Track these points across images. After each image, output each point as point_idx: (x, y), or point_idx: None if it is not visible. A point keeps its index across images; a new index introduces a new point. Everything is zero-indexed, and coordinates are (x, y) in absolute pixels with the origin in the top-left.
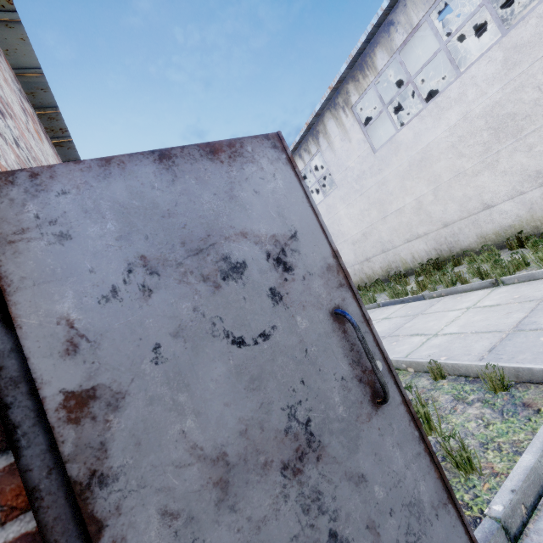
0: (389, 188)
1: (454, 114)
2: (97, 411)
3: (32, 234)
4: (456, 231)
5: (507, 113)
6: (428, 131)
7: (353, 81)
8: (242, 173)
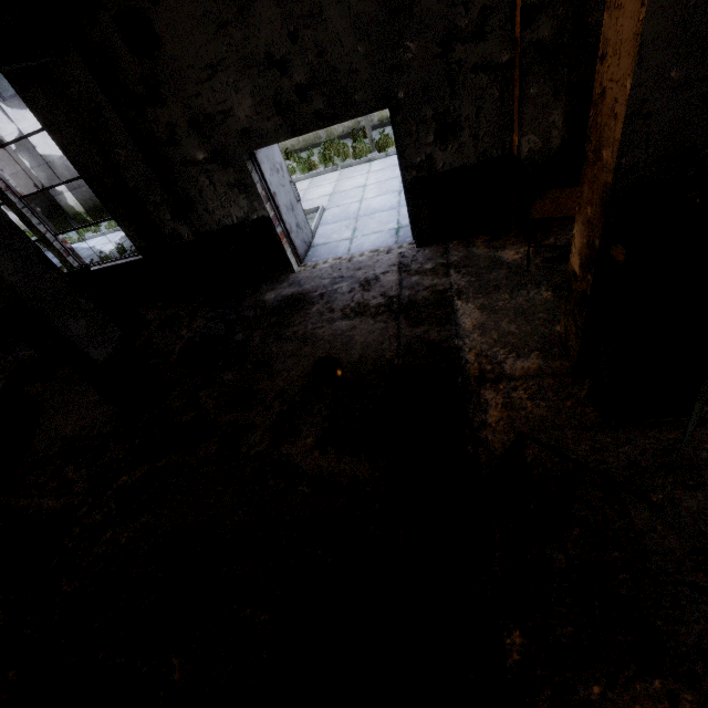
0: None
1: None
2: (276, 196)
3: (262, 162)
4: None
5: None
6: None
7: None
8: (273, 145)
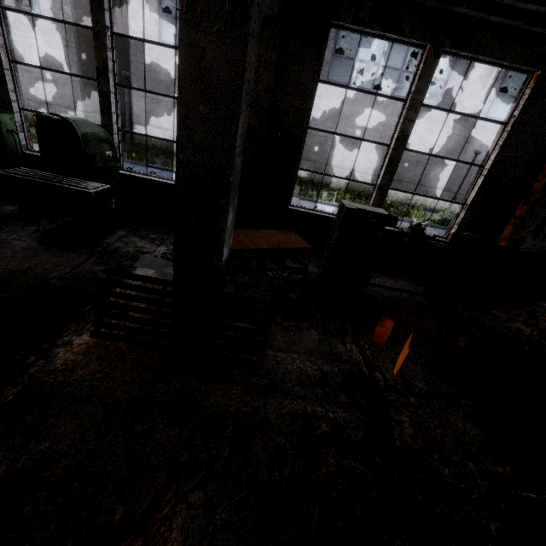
0: (316, 114)
1: (377, 111)
2: None
3: None
4: (330, 171)
5: (390, 135)
6: (362, 106)
7: None
8: None
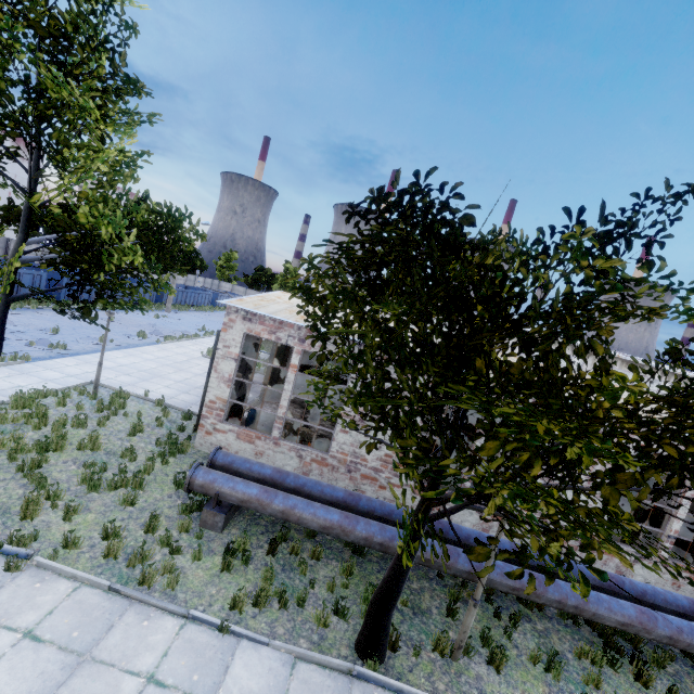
0: None
1: None
2: None
3: None
4: None
5: None
6: None
7: (621, 362)
8: None
